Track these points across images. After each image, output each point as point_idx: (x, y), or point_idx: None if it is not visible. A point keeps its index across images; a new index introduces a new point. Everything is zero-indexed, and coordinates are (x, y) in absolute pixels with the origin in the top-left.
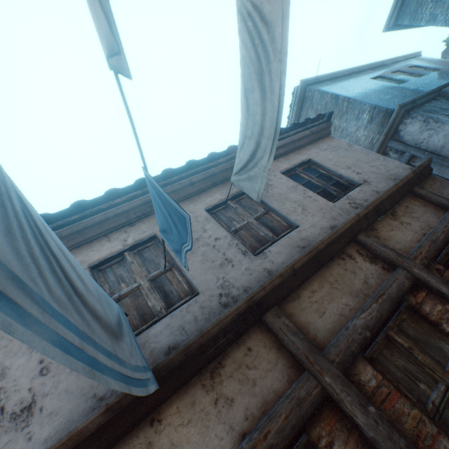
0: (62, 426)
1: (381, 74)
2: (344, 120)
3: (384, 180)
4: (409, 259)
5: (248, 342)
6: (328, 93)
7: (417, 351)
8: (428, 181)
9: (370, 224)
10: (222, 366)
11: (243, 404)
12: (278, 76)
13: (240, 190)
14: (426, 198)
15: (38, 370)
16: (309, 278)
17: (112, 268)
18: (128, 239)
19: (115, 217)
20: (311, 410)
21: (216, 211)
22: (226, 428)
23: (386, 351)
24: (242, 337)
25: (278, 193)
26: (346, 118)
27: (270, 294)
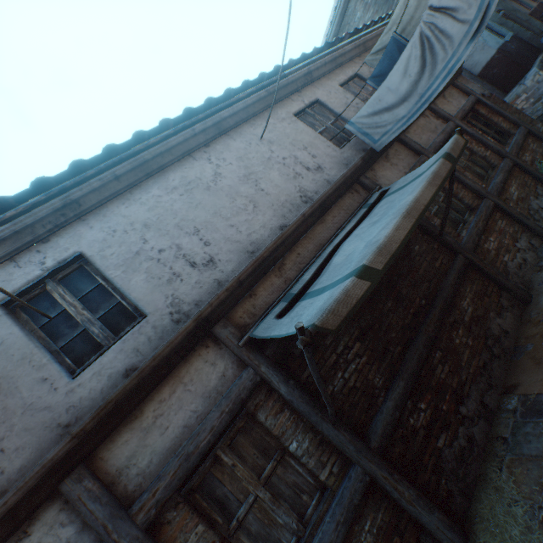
0: (338, 172)
1: None
2: None
3: None
4: (454, 117)
5: (394, 148)
6: None
7: None
8: (459, 79)
9: (434, 101)
10: (388, 156)
11: (401, 166)
12: None
13: (354, 74)
14: (459, 89)
15: (311, 157)
16: (411, 125)
17: (303, 119)
18: (304, 101)
19: (291, 84)
20: None
21: (344, 89)
22: (398, 172)
23: None
24: (391, 147)
25: None
26: None
27: None
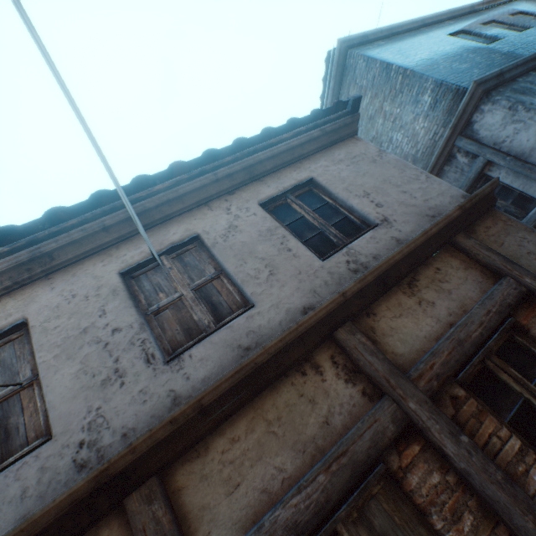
0: None
1: (466, 26)
2: (397, 103)
3: (415, 218)
4: (408, 380)
5: None
6: (377, 61)
7: None
8: (485, 220)
9: (368, 304)
10: None
11: None
12: (50, 58)
13: (185, 236)
14: (471, 255)
15: None
16: (235, 413)
17: None
18: None
19: None
20: None
21: (139, 273)
22: None
23: None
24: (85, 534)
25: (241, 243)
26: (401, 101)
27: (151, 453)
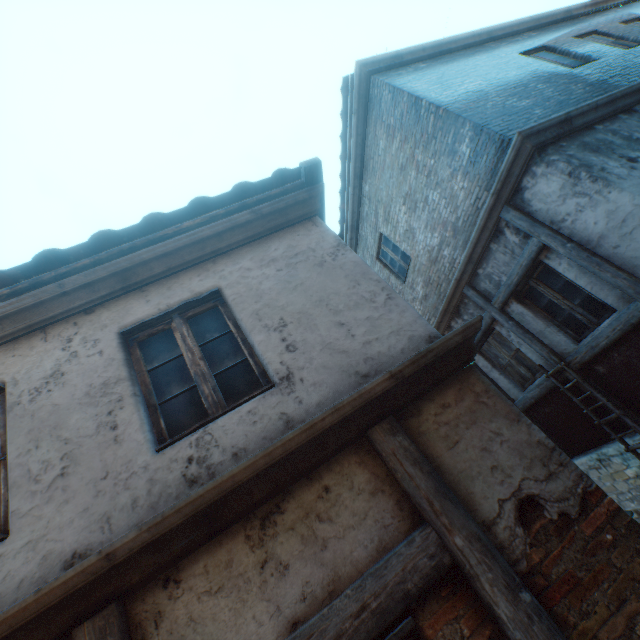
0: None
1: (551, 40)
2: (431, 152)
3: (336, 378)
4: None
5: None
6: (404, 93)
7: None
8: (447, 389)
9: (173, 560)
10: None
11: None
12: None
13: None
14: (389, 468)
15: None
16: None
17: None
18: None
19: None
20: None
21: None
22: None
23: None
24: None
25: (52, 407)
26: (435, 150)
27: None
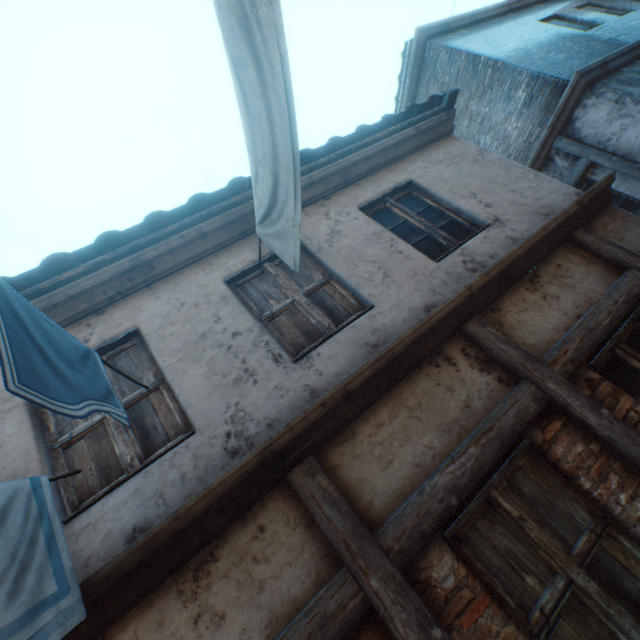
0: None
1: (558, 10)
2: (486, 101)
3: (528, 217)
4: (544, 364)
5: (261, 517)
6: (462, 52)
7: (530, 524)
8: (602, 216)
9: (492, 300)
10: (215, 559)
11: (239, 623)
12: (274, 34)
13: None
14: (592, 250)
15: None
16: (375, 402)
17: None
18: (92, 338)
19: (69, 302)
20: (341, 636)
21: (244, 282)
22: None
23: (482, 523)
24: (253, 507)
25: (348, 248)
26: (490, 99)
27: (304, 435)
